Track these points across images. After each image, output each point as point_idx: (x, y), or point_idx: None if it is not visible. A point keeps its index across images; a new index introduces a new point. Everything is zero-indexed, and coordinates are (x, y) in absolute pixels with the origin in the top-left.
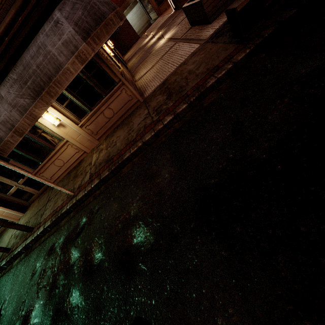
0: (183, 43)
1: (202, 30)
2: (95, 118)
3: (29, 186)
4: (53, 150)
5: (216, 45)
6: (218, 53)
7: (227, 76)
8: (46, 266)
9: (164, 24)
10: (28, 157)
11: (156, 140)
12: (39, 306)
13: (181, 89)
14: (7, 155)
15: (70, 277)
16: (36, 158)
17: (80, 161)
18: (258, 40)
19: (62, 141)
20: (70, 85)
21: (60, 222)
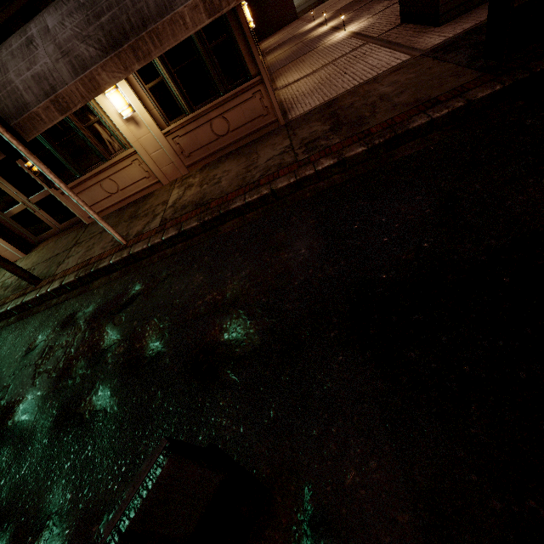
0: (380, 47)
1: (421, 34)
2: (195, 127)
3: (47, 210)
4: (105, 160)
5: (442, 65)
6: (443, 78)
7: (447, 121)
8: (56, 343)
9: (350, 7)
10: (60, 159)
11: (293, 193)
12: (35, 398)
13: (360, 120)
14: (28, 139)
15: (98, 366)
16: (72, 165)
17: (147, 195)
18: (522, 75)
19: (126, 150)
20: (171, 52)
21: (92, 282)
